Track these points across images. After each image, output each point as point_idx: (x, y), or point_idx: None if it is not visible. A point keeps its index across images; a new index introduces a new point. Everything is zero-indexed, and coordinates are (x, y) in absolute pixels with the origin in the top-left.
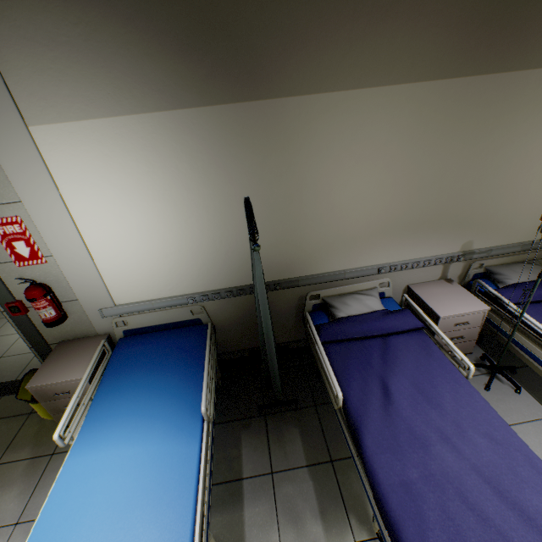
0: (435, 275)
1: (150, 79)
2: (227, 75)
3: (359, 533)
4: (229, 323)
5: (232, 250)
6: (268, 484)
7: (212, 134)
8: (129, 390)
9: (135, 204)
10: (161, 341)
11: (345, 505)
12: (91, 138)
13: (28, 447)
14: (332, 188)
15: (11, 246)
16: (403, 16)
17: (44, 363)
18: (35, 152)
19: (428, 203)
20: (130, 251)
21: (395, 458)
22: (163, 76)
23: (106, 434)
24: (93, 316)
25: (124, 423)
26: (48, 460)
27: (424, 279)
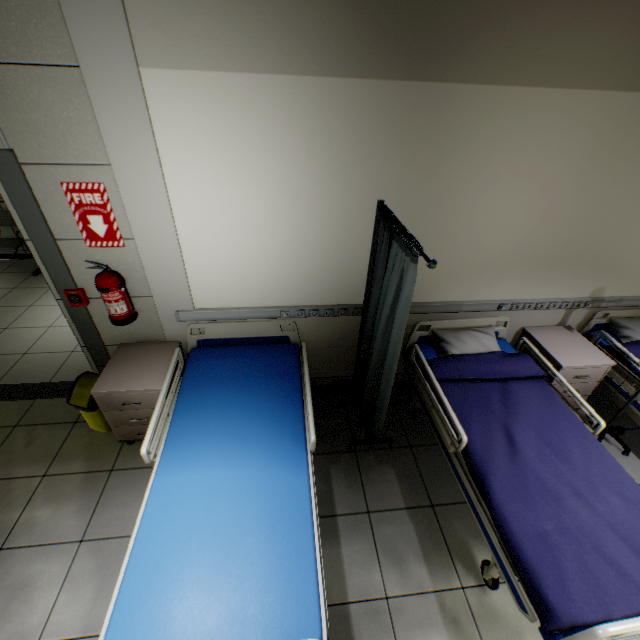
0: (554, 320)
1: (305, 30)
2: (399, 43)
3: (466, 578)
4: (319, 345)
5: (345, 261)
6: (365, 523)
7: (361, 115)
8: (216, 409)
9: (248, 189)
10: (244, 357)
11: (450, 550)
12: (214, 96)
13: (80, 460)
14: (477, 204)
15: (84, 220)
16: (621, 4)
17: (107, 367)
18: (141, 104)
19: (574, 238)
20: (228, 246)
21: (526, 508)
22: (323, 30)
23: (196, 455)
24: (166, 318)
25: (216, 445)
26: (107, 476)
27: (542, 322)
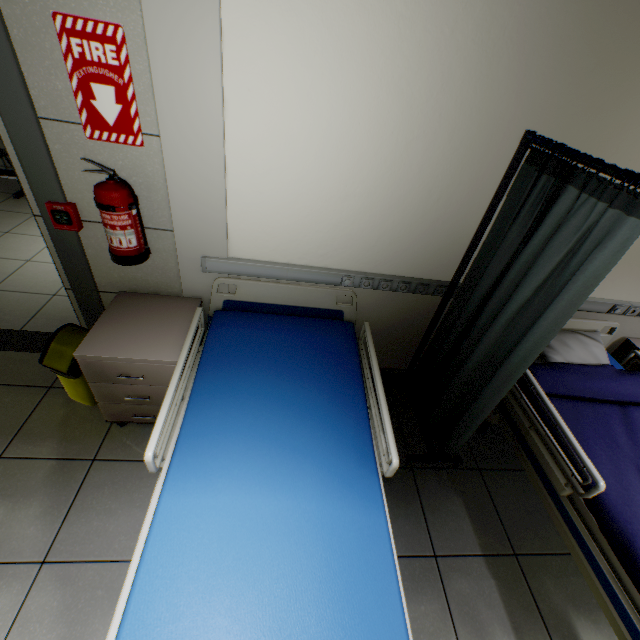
0: None
1: None
2: None
3: None
4: (375, 327)
5: (445, 218)
6: (433, 573)
7: None
8: (249, 399)
9: (344, 80)
10: (286, 331)
11: (546, 624)
12: None
13: (51, 440)
14: None
15: (86, 91)
16: None
17: (100, 321)
18: None
19: None
20: (293, 170)
21: None
22: None
23: (223, 465)
24: (186, 265)
25: (251, 453)
26: (87, 468)
27: None
